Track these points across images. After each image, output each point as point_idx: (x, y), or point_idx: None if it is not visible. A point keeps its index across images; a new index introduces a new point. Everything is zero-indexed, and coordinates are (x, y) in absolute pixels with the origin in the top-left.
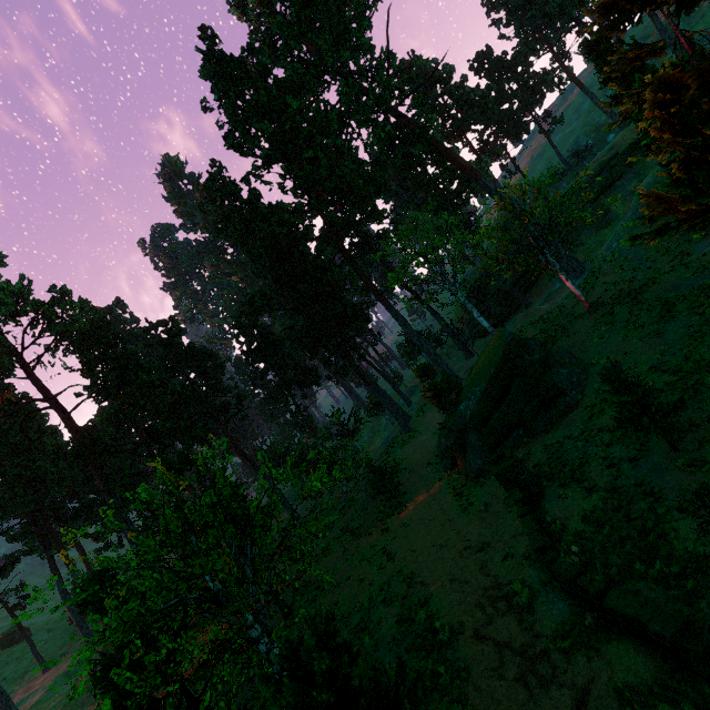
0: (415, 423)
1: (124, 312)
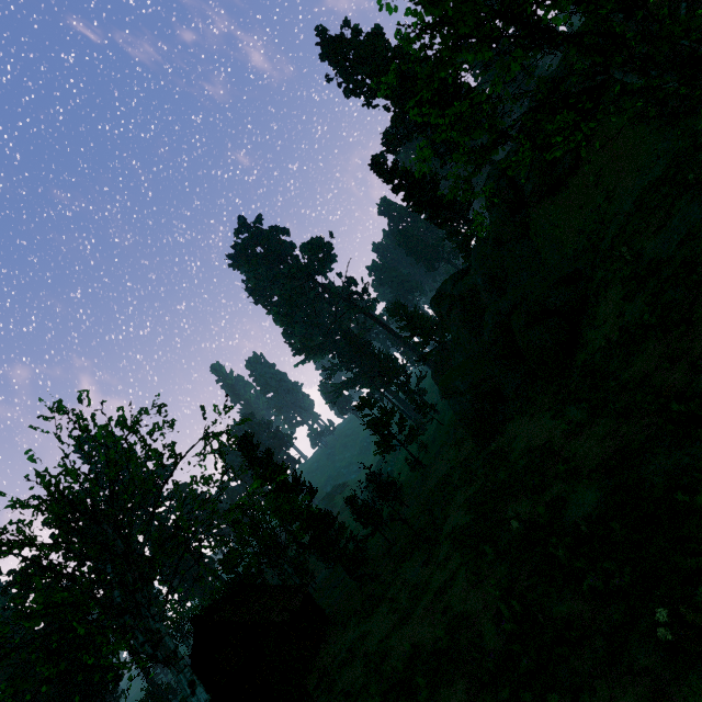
0: None
1: None
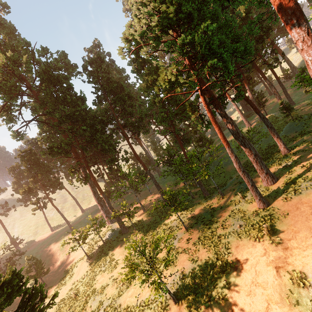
0: (276, 199)
1: (99, 49)
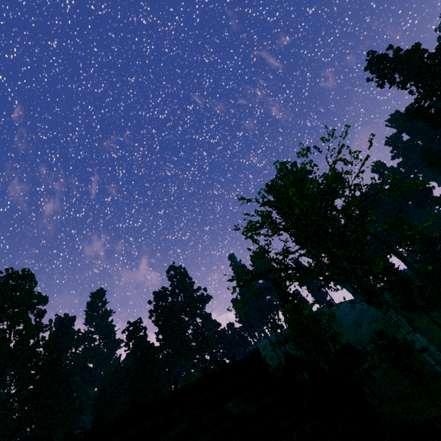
0: None
1: None
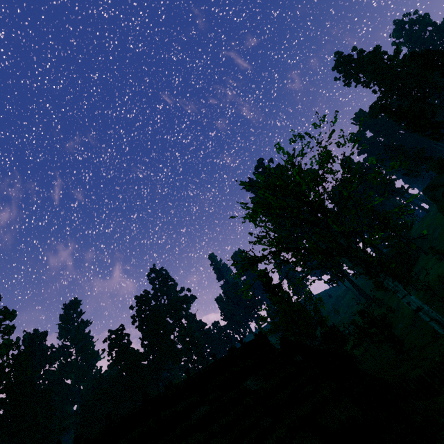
0: None
1: None
